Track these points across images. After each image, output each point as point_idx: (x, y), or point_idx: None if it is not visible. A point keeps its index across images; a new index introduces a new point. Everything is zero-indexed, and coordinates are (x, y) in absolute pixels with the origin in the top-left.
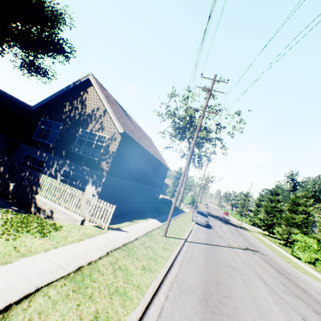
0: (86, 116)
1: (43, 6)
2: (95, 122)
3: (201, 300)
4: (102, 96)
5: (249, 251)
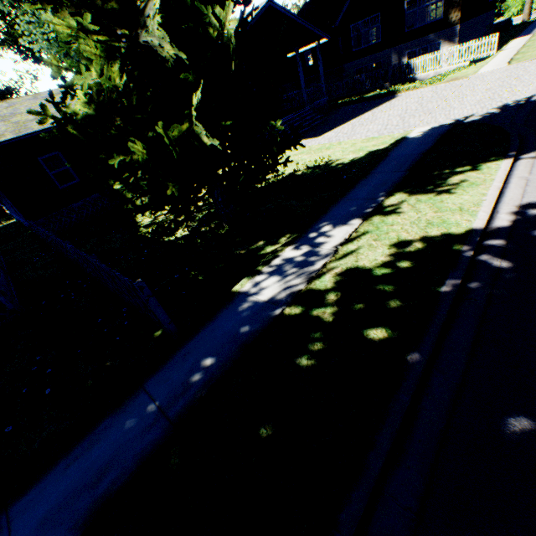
0: None
1: None
2: None
3: None
4: None
5: None
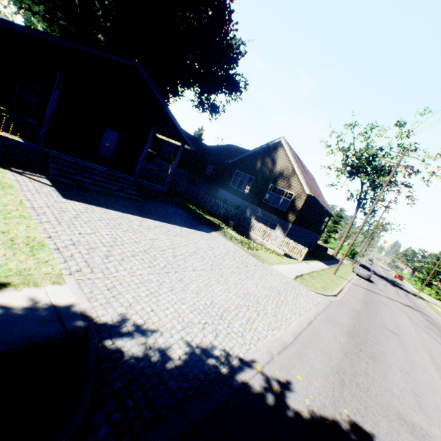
0: (275, 173)
1: (228, 47)
2: (283, 180)
3: (361, 302)
4: (292, 159)
5: (409, 307)
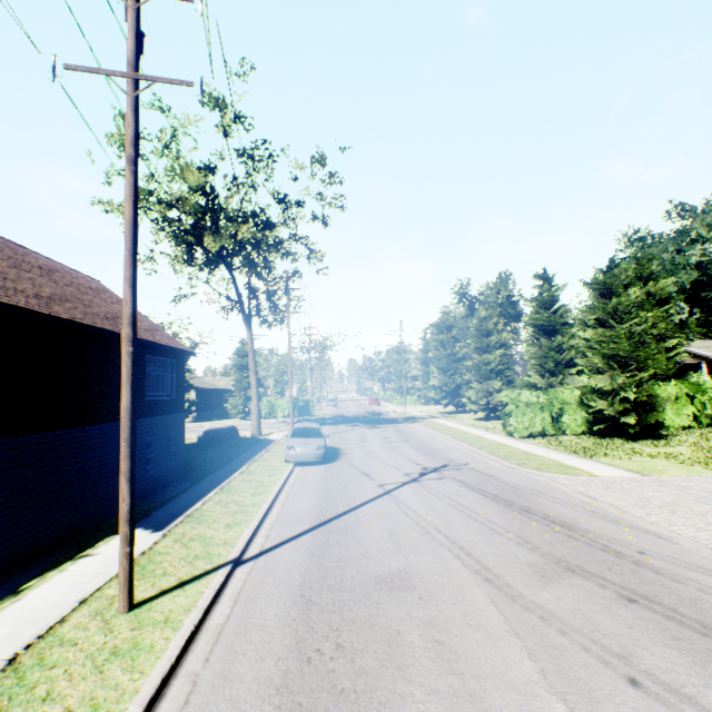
0: None
1: None
2: None
3: None
4: None
5: (430, 475)
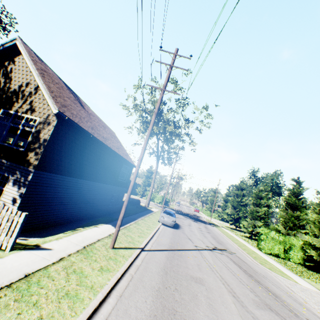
0: (10, 92)
1: None
2: (23, 100)
3: None
4: (32, 66)
5: (217, 251)
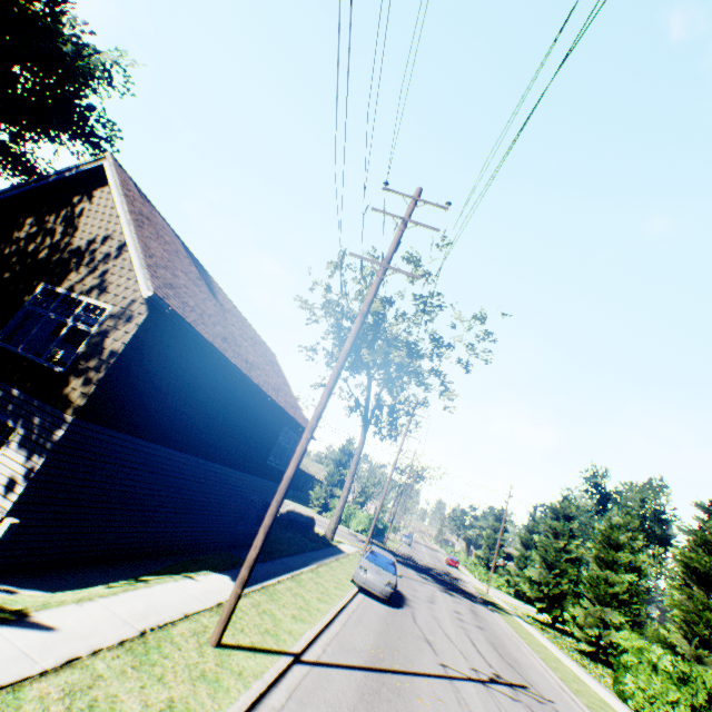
0: (68, 252)
1: (58, 31)
2: (89, 269)
3: None
4: (122, 205)
5: (502, 687)
